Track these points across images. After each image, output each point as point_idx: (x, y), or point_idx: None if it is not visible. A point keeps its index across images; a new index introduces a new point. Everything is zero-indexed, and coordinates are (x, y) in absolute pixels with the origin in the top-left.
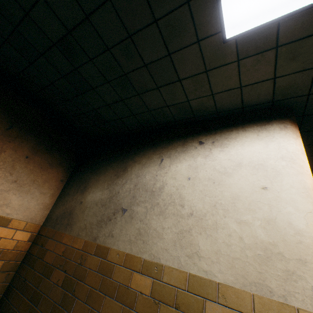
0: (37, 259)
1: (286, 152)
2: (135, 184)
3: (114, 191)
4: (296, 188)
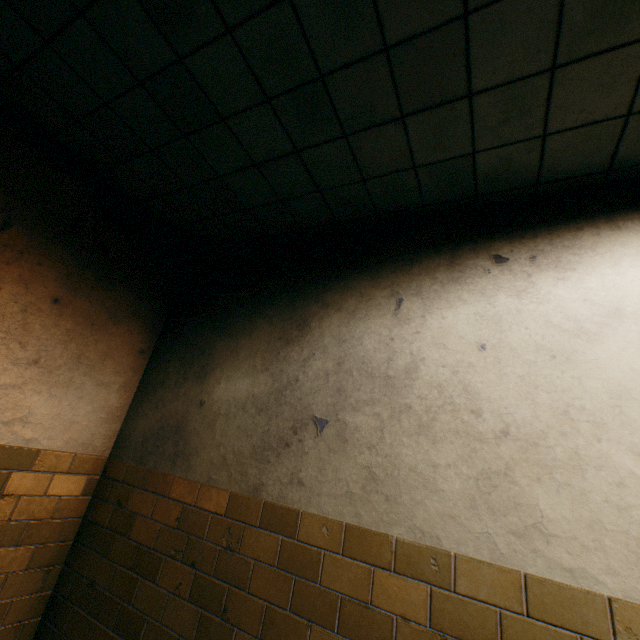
0: (114, 537)
1: None
2: (337, 359)
3: (283, 377)
4: None
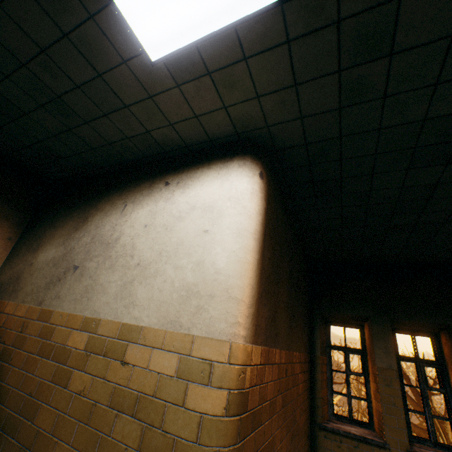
0: None
1: (235, 192)
2: (93, 236)
3: (69, 247)
4: (230, 229)
